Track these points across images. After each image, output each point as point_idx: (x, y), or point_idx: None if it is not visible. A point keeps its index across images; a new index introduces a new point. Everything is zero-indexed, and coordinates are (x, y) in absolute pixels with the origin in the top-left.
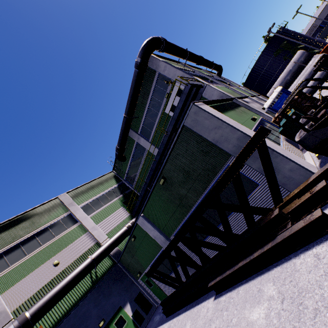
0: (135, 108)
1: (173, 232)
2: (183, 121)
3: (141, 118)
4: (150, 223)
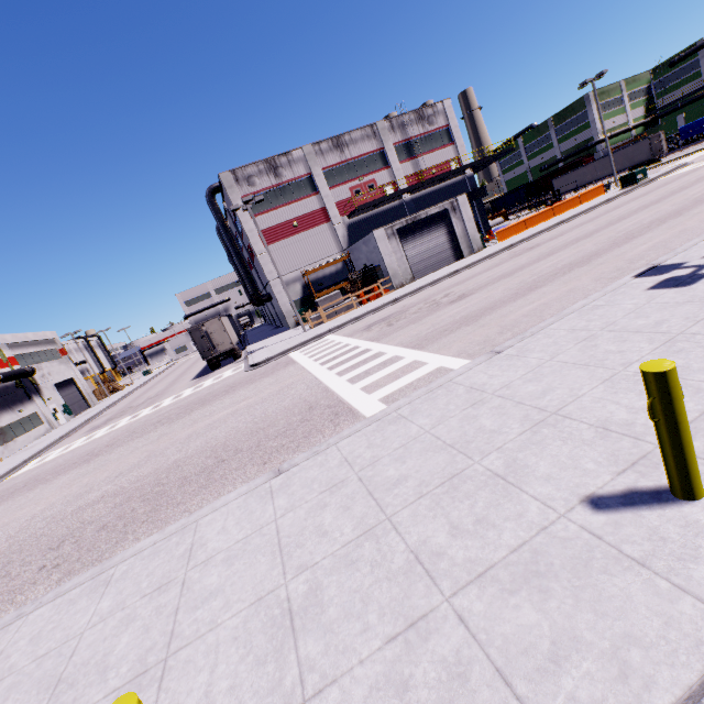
0: None
1: None
2: None
3: None
4: (684, 119)
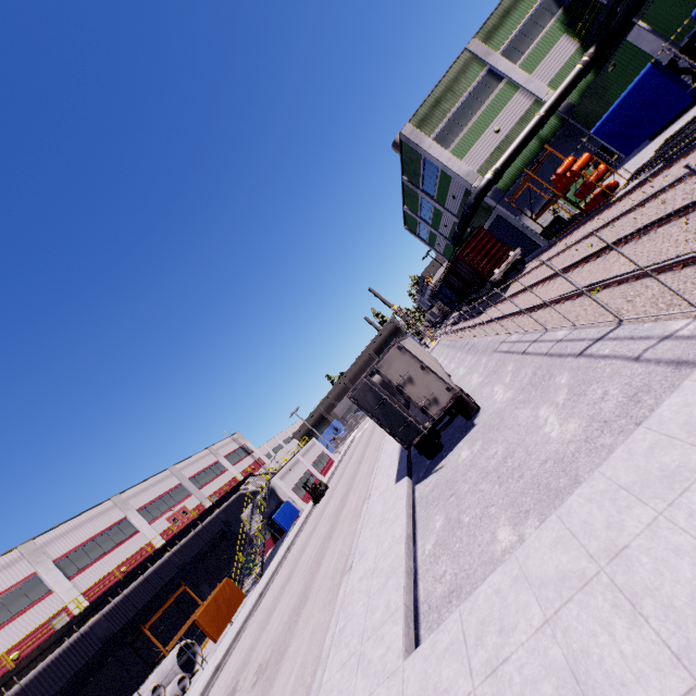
0: None
1: (688, 33)
2: None
3: None
4: (650, 33)
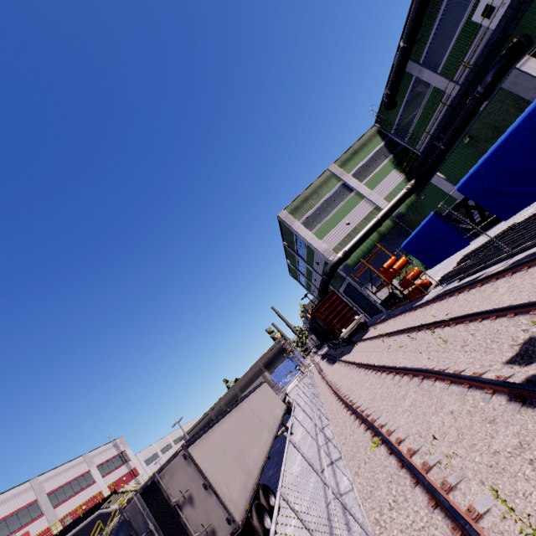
0: (419, 27)
1: None
2: (501, 84)
3: (427, 38)
4: (446, 180)
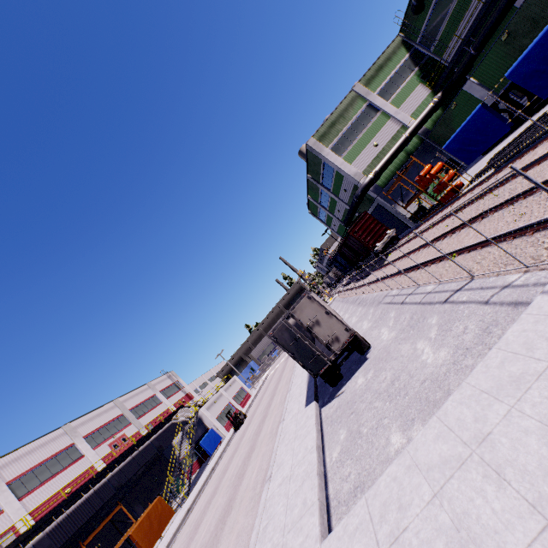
0: None
1: (503, 87)
2: None
3: None
4: (478, 85)
